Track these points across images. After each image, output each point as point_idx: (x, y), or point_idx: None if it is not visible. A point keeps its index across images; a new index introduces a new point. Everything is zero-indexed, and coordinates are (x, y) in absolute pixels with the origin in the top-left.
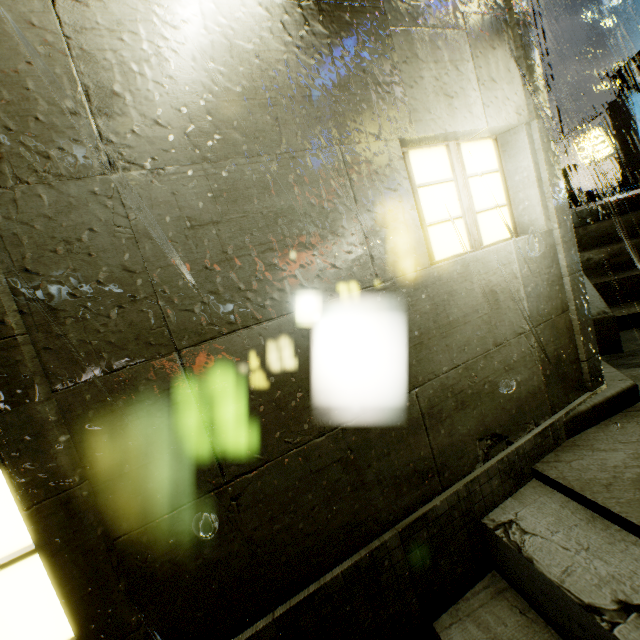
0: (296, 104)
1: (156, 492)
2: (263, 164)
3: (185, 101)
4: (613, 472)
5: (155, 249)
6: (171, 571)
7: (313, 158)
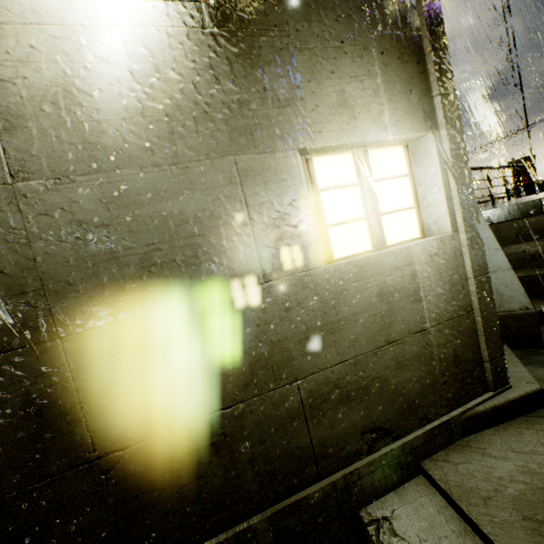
0: (193, 120)
1: (29, 462)
2: (156, 173)
3: (86, 119)
4: (496, 484)
5: (46, 248)
6: (38, 534)
7: (207, 167)
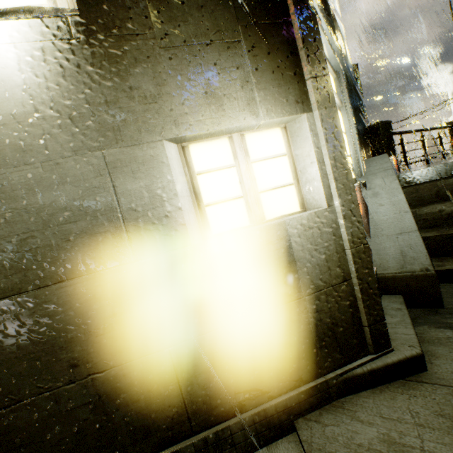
0: (63, 121)
1: None
2: (29, 171)
3: None
4: (354, 451)
5: None
6: None
7: (76, 162)
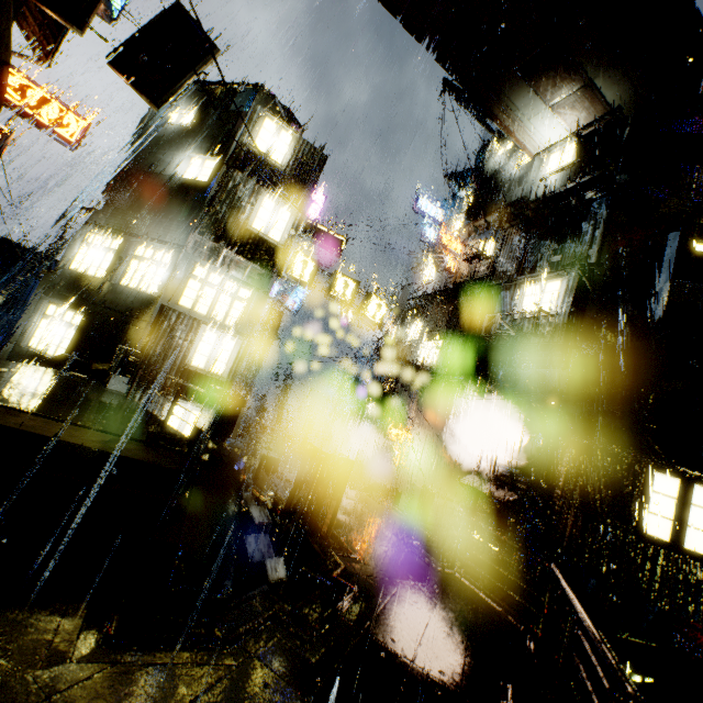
0: None
1: None
2: None
3: None
4: None
5: None
6: None
7: None
